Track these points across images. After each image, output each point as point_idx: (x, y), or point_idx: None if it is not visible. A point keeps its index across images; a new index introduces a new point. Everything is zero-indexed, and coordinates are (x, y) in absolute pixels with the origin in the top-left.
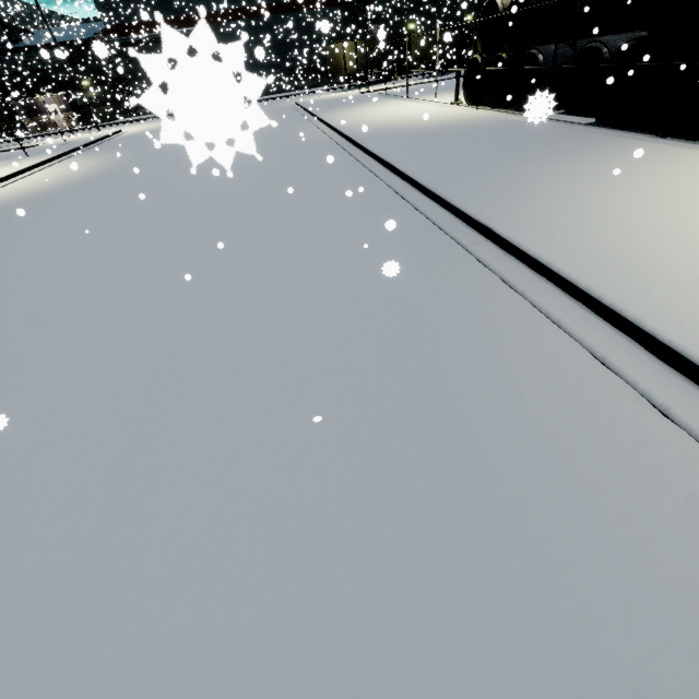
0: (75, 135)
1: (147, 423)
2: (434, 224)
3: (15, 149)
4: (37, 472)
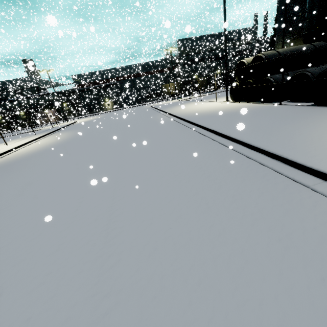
0: (57, 124)
1: None
2: (267, 167)
3: (31, 131)
4: None
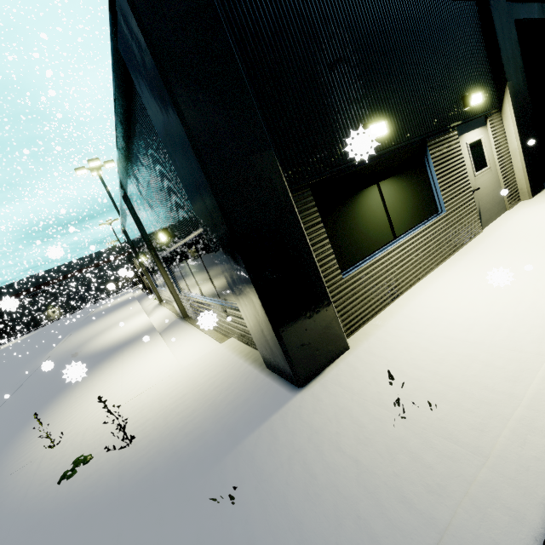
0: None
1: None
2: None
3: None
4: None
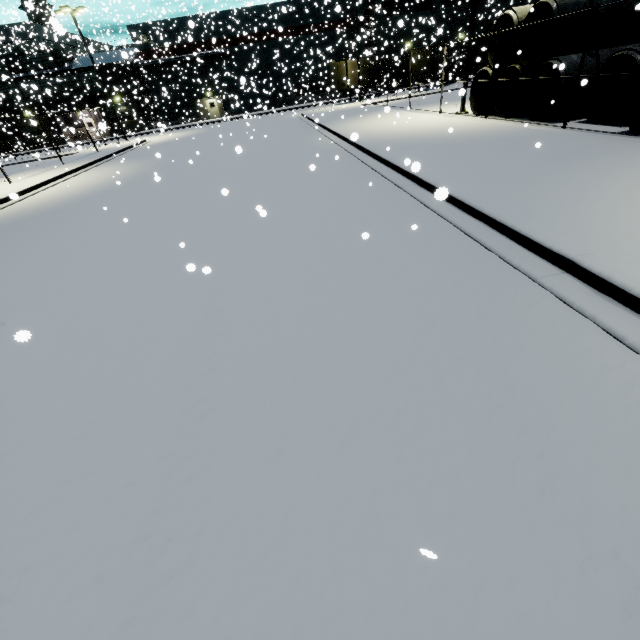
0: (106, 145)
1: (163, 547)
2: (484, 247)
3: (54, 156)
4: (7, 634)
